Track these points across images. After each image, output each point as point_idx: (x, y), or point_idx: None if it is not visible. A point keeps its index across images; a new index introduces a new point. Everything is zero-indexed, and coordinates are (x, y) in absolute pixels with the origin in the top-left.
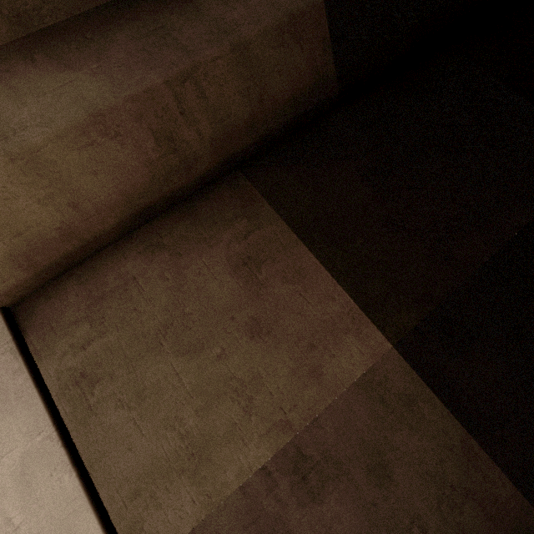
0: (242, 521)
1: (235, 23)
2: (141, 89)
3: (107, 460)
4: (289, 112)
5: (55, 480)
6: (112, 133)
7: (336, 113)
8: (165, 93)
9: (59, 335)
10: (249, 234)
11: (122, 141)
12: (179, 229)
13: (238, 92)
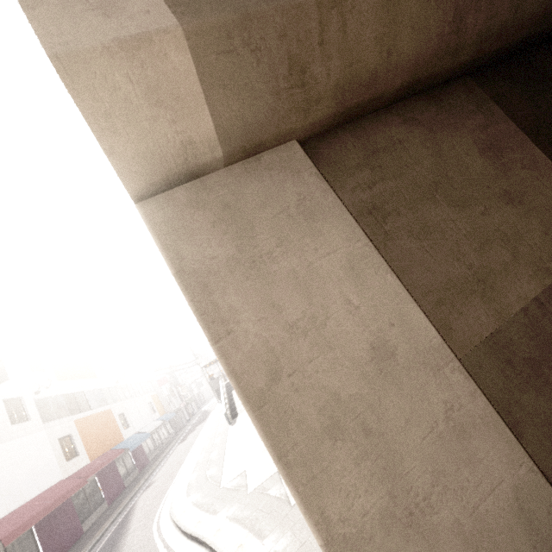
0: (528, 333)
1: None
2: None
3: (409, 275)
4: (523, 31)
5: (380, 277)
6: None
7: (538, 50)
8: None
9: (346, 174)
10: (487, 127)
11: (438, 5)
12: (429, 112)
13: None
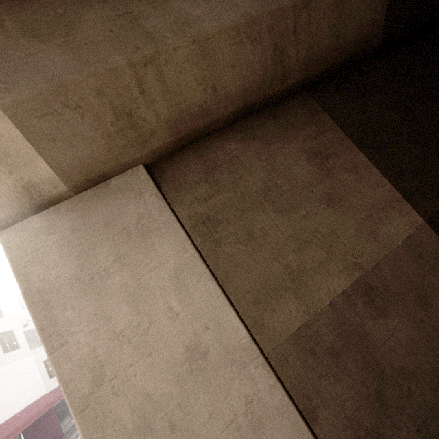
0: (333, 324)
1: None
2: (278, 7)
3: (232, 278)
4: (350, 51)
5: (201, 284)
6: (252, 37)
7: (371, 61)
8: (290, 14)
9: (186, 189)
10: (317, 136)
11: (255, 45)
12: (266, 127)
13: (328, 26)
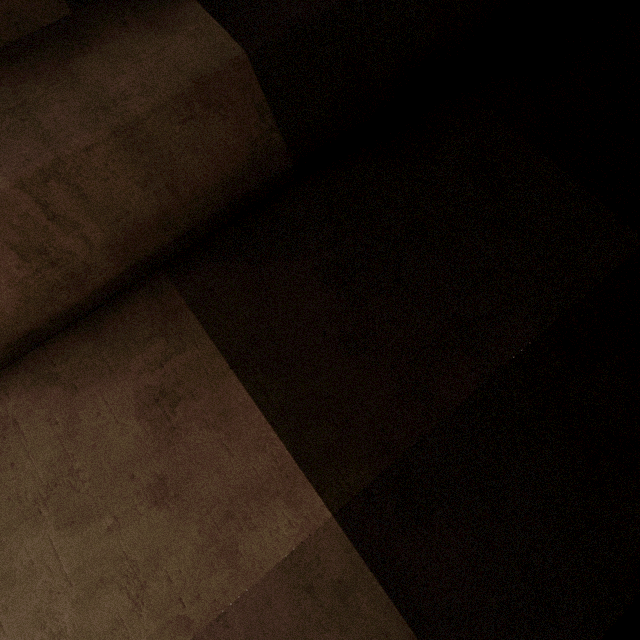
0: None
1: (120, 95)
2: None
3: None
4: (221, 197)
5: None
6: None
7: (298, 186)
8: (20, 198)
9: None
10: (166, 361)
11: None
12: (79, 355)
13: (135, 183)
